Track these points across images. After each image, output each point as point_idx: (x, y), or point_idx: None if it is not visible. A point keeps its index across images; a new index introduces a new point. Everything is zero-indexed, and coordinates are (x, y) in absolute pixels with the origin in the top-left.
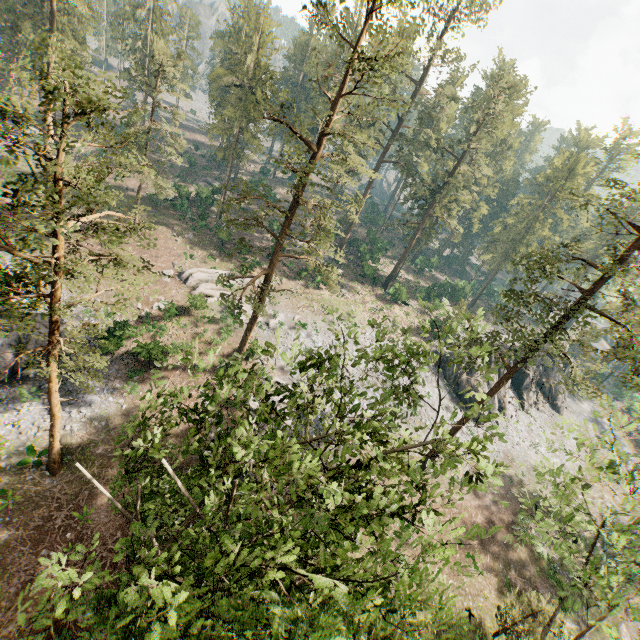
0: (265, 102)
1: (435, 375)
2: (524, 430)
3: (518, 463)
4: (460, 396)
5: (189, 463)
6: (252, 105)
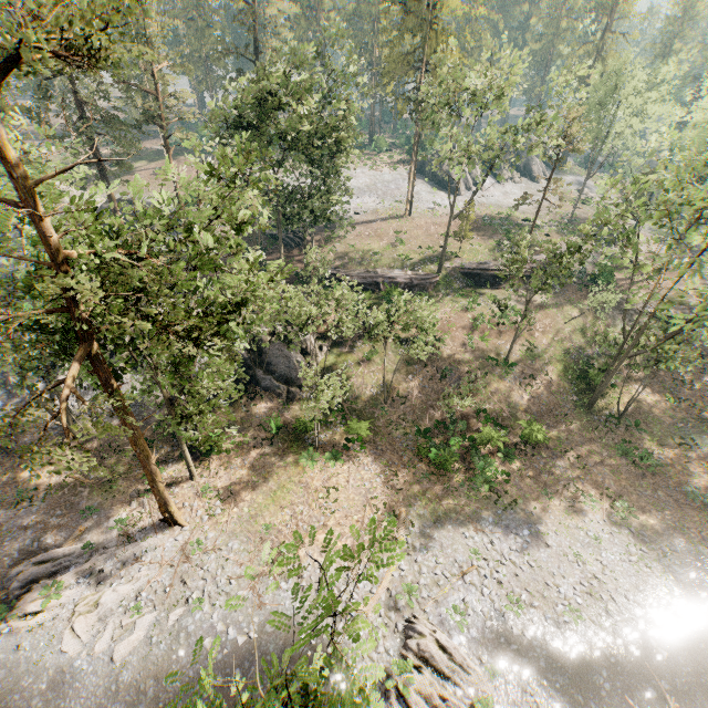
0: (215, 25)
1: (418, 179)
2: (500, 194)
3: (490, 205)
4: (439, 184)
5: (260, 237)
6: (207, 31)
